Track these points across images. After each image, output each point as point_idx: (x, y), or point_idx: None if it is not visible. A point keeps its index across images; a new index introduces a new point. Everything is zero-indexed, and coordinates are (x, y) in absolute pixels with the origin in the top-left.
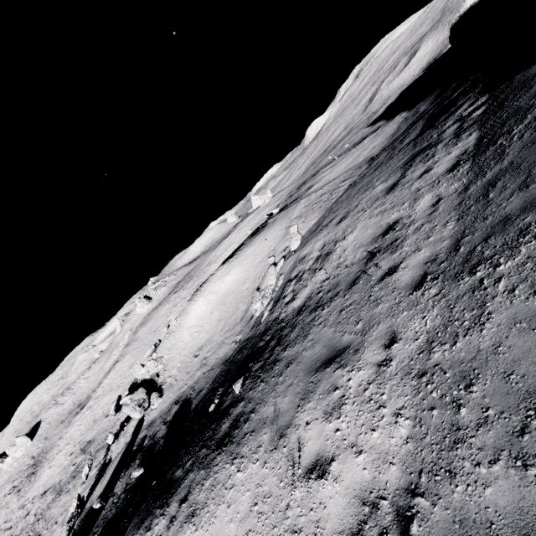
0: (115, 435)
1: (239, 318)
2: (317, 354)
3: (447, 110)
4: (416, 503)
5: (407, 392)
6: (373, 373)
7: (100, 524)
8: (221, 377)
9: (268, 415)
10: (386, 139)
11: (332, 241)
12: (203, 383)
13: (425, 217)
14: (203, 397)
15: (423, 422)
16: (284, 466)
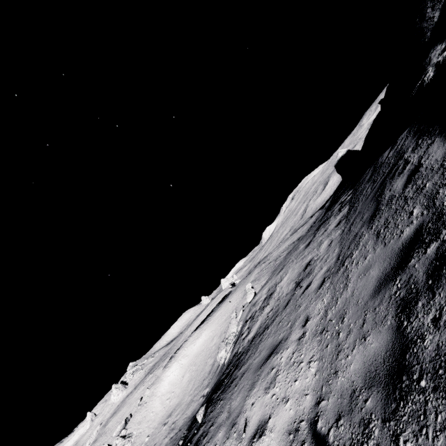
0: None
1: (207, 372)
2: (262, 356)
3: (336, 201)
4: (320, 407)
5: (315, 345)
6: (296, 346)
7: None
8: (187, 428)
9: (223, 418)
10: (309, 225)
11: (273, 285)
12: None
13: (325, 252)
14: None
15: (323, 356)
16: None
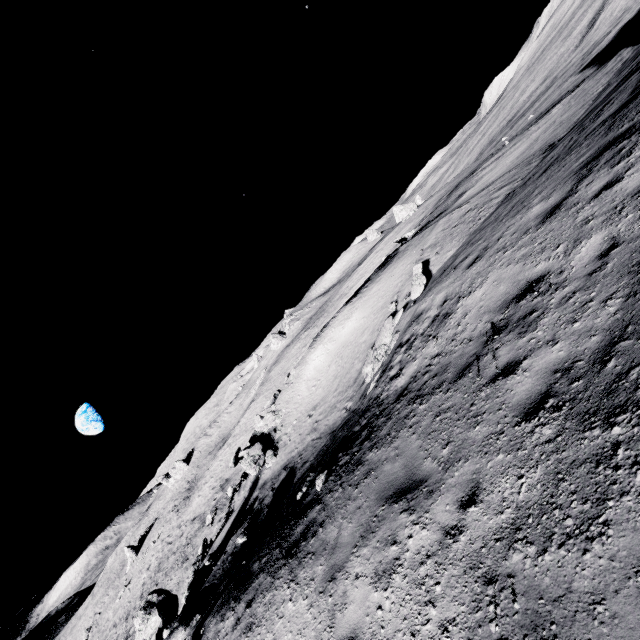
0: (237, 485)
1: (353, 379)
2: (394, 475)
3: None
4: None
5: (465, 598)
6: (436, 543)
7: (210, 581)
8: (321, 454)
9: (330, 540)
10: (582, 107)
11: (454, 296)
12: (309, 454)
13: (582, 278)
14: (304, 472)
15: None
16: (324, 622)
